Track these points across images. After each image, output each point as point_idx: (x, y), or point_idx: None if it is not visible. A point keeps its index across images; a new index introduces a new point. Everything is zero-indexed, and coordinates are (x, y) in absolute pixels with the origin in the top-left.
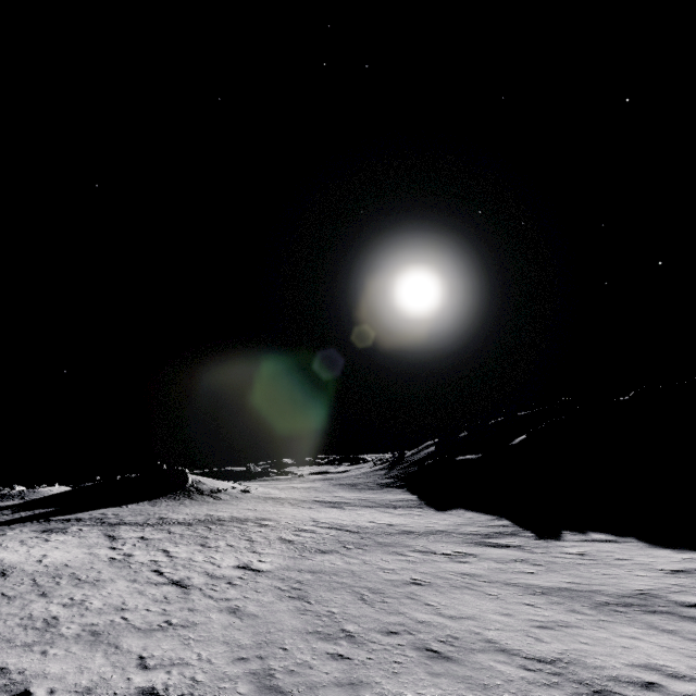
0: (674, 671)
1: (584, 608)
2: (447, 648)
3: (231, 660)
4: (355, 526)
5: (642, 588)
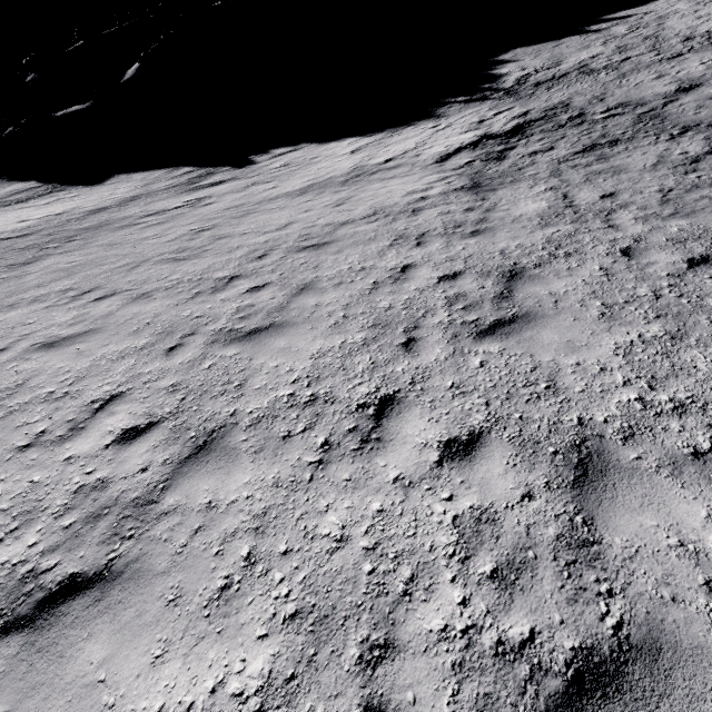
0: (421, 189)
1: (339, 188)
2: (315, 241)
3: (164, 357)
4: (8, 233)
5: (352, 166)
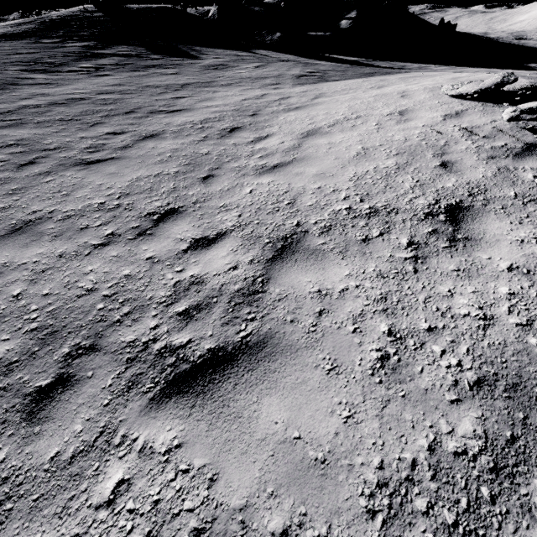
0: None
1: None
2: None
3: None
4: None
5: None
